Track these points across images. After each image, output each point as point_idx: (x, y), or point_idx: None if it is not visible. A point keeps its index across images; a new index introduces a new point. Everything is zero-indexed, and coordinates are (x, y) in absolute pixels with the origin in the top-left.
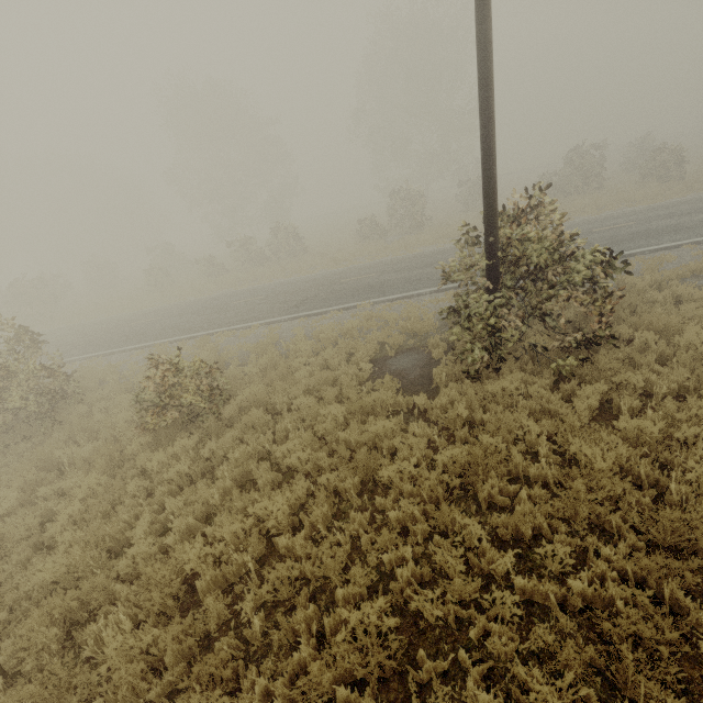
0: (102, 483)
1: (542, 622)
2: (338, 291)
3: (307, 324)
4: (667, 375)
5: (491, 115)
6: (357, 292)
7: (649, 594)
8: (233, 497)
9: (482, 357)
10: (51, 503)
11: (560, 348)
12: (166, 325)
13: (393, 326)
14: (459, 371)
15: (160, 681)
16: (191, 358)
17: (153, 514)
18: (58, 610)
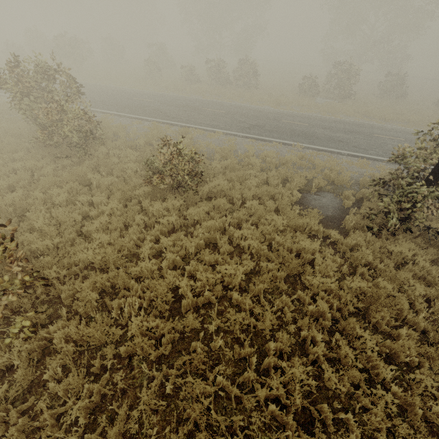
0: (119, 208)
1: (399, 415)
2: (280, 128)
3: (254, 145)
4: None
5: None
6: (294, 134)
7: None
8: (204, 252)
9: (395, 225)
10: (86, 208)
11: None
12: (157, 108)
13: (318, 171)
14: (364, 224)
15: (158, 350)
16: (175, 141)
17: (152, 243)
18: (98, 283)
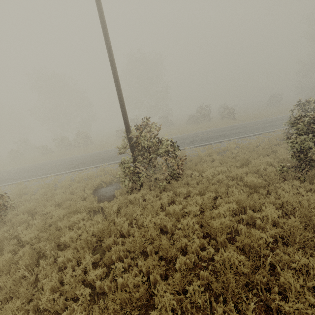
0: None
1: (103, 302)
2: (96, 159)
3: (75, 174)
4: (196, 187)
5: (120, 91)
6: (103, 160)
7: (145, 279)
8: None
9: (129, 184)
10: None
11: (166, 179)
12: (7, 177)
13: (110, 174)
14: (126, 191)
15: None
16: (8, 192)
17: None
18: None
